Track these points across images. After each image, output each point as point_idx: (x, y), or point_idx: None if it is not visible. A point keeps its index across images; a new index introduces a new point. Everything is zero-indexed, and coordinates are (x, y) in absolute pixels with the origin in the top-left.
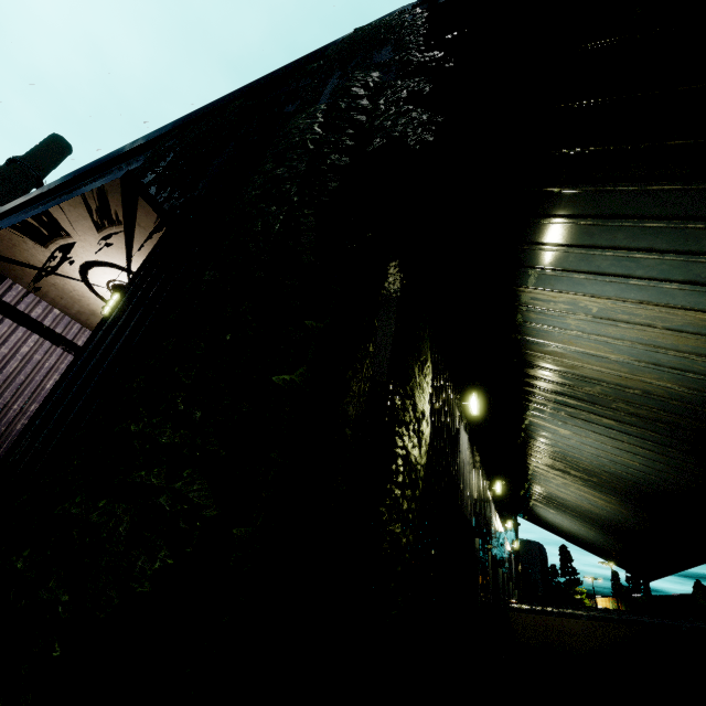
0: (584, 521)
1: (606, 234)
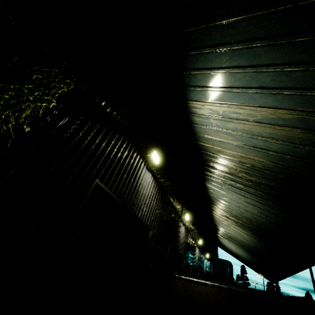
0: (240, 246)
1: (217, 58)
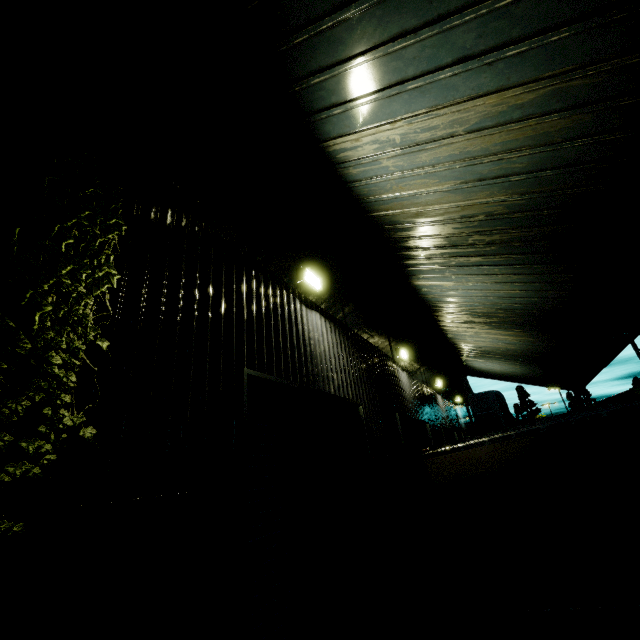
0: (507, 360)
1: (353, 32)
